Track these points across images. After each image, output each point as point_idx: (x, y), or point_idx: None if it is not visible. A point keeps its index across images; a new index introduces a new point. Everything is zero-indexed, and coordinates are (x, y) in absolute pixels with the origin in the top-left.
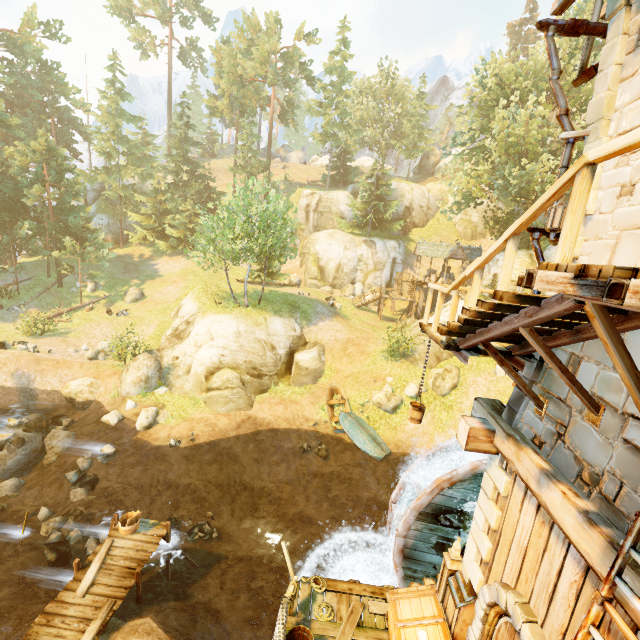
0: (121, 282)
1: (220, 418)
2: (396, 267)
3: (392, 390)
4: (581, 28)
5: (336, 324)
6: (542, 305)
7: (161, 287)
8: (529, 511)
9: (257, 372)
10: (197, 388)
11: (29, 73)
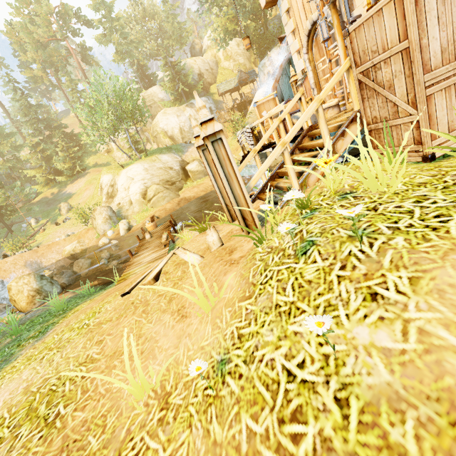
0: (51, 210)
1: (165, 205)
2: (214, 113)
3: None
4: None
5: None
6: None
7: (80, 197)
8: None
9: (170, 183)
10: (142, 206)
11: None
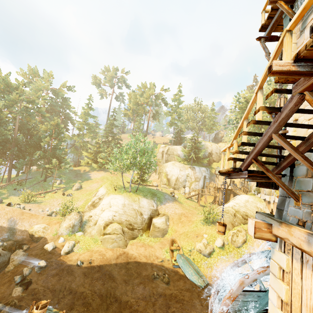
0: (72, 181)
1: (108, 251)
2: (206, 180)
3: (207, 242)
4: (275, 38)
5: (175, 205)
6: (282, 110)
7: (90, 184)
8: (308, 275)
9: (131, 227)
10: (98, 233)
11: (58, 101)
